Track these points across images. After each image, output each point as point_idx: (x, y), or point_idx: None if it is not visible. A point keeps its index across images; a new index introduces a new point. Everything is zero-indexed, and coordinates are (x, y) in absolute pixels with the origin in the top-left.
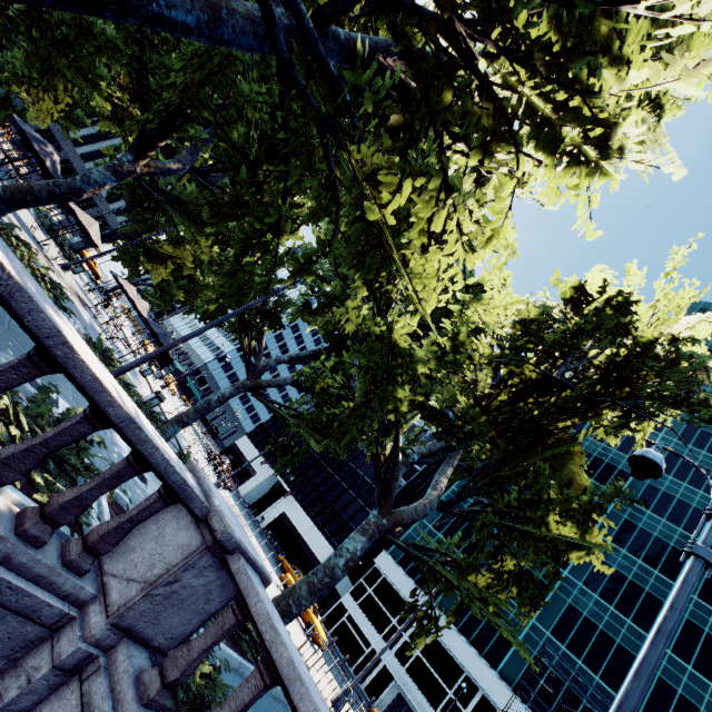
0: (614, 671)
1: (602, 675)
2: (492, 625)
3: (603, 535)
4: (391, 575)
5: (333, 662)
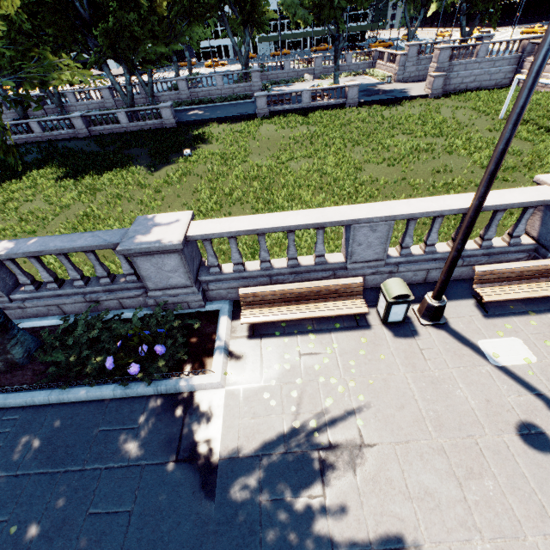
0: None
1: None
2: None
3: None
4: None
5: None
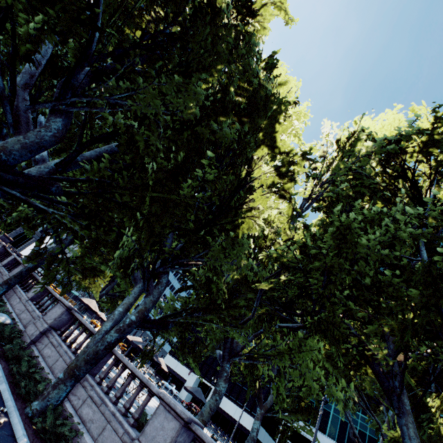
0: None
1: None
2: (361, 437)
3: None
4: (295, 425)
5: None
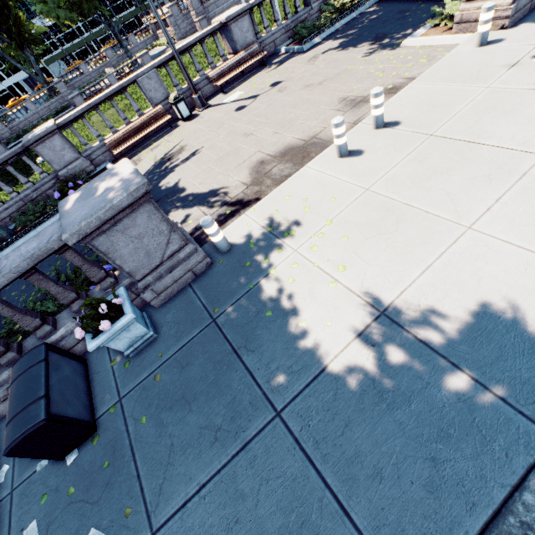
0: None
1: None
2: None
3: None
4: None
5: None
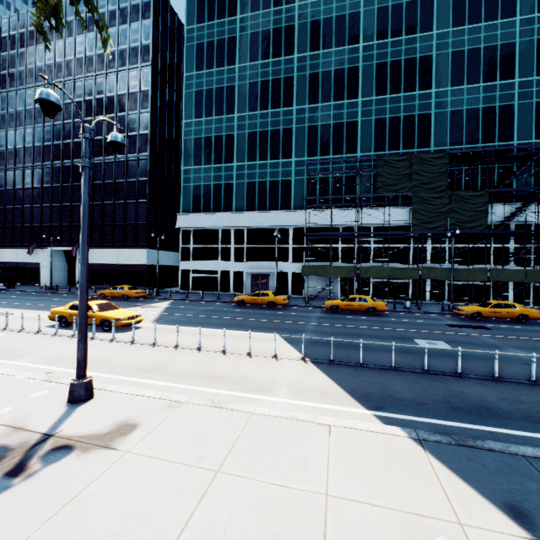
0: (351, 142)
1: (346, 151)
2: (274, 188)
3: (303, 53)
4: (195, 225)
5: (184, 309)
